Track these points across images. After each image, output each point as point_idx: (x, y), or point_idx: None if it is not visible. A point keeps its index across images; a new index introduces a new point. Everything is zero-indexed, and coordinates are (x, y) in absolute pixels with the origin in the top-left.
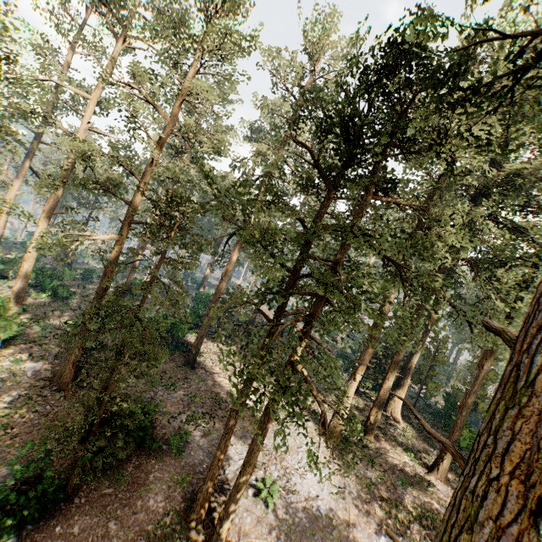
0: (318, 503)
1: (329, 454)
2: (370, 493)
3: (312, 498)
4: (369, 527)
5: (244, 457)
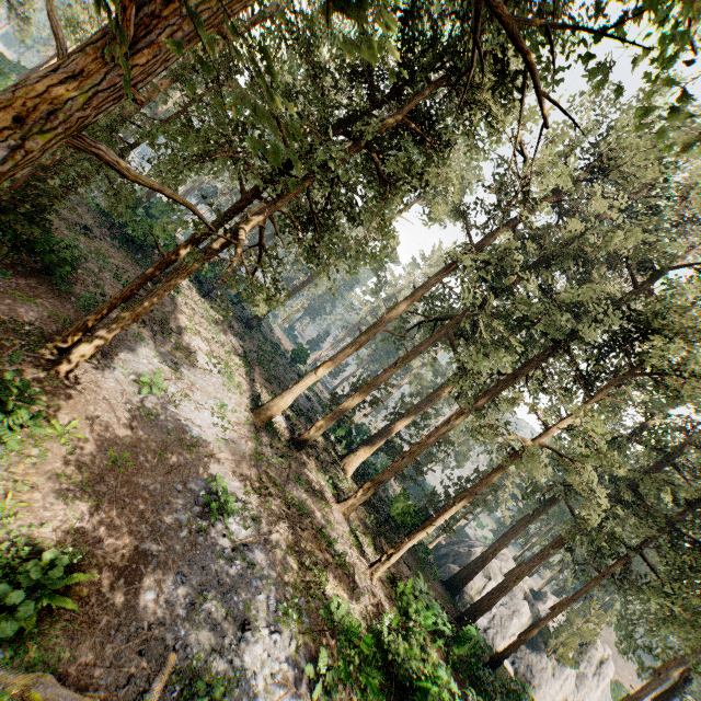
0: (195, 428)
1: (243, 422)
2: (258, 463)
3: (192, 421)
4: (232, 470)
5: (150, 361)
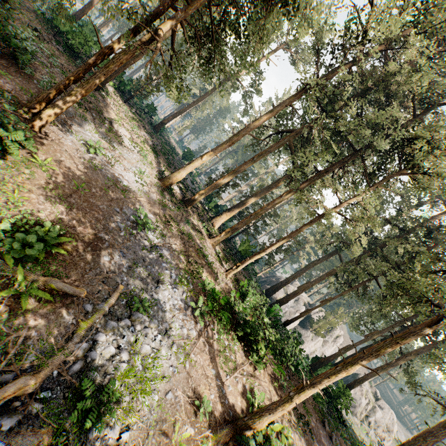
0: (125, 181)
1: (154, 184)
2: (163, 208)
3: (123, 176)
4: (148, 208)
5: (93, 135)
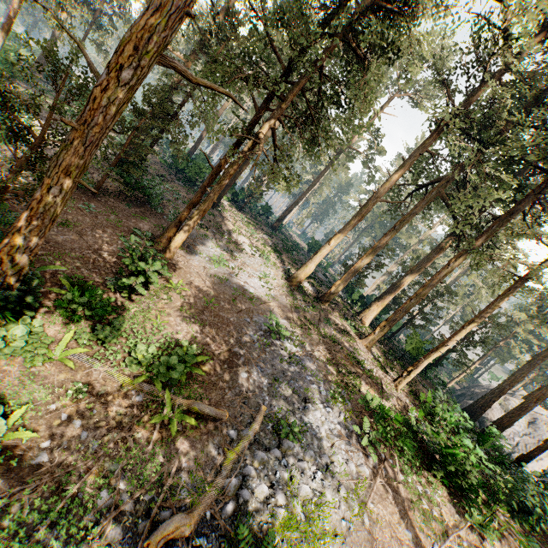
0: (251, 288)
1: (281, 286)
2: (296, 310)
3: (248, 284)
4: (279, 313)
5: (215, 250)
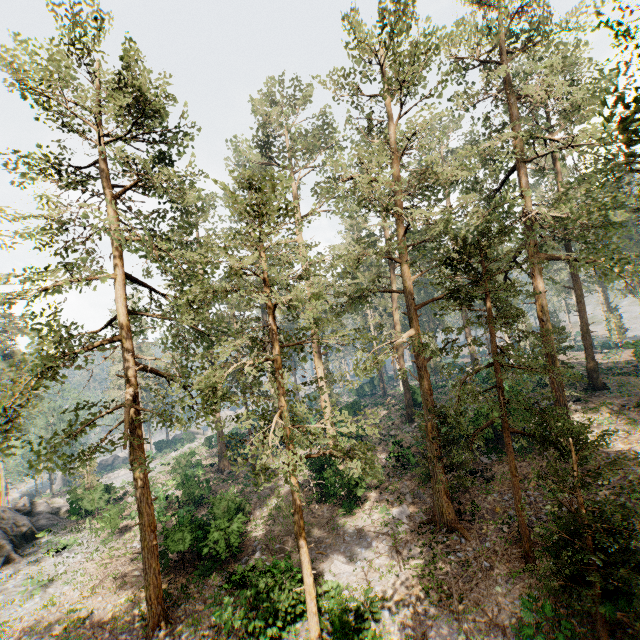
0: None
1: None
2: None
3: None
4: None
5: None
